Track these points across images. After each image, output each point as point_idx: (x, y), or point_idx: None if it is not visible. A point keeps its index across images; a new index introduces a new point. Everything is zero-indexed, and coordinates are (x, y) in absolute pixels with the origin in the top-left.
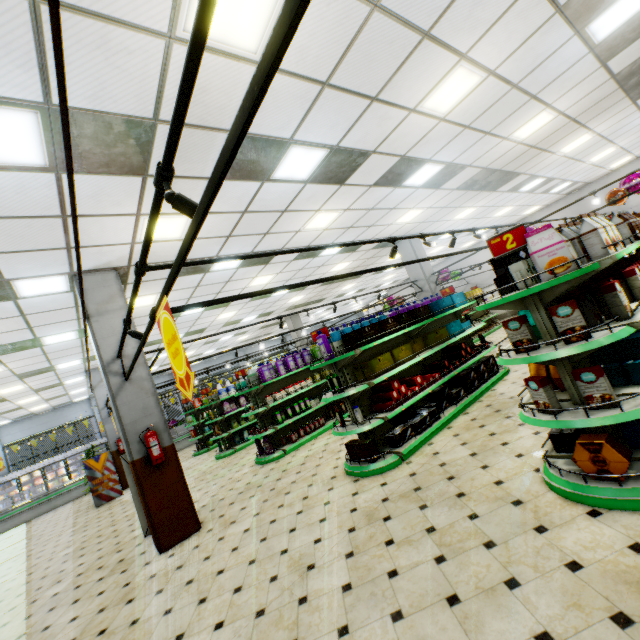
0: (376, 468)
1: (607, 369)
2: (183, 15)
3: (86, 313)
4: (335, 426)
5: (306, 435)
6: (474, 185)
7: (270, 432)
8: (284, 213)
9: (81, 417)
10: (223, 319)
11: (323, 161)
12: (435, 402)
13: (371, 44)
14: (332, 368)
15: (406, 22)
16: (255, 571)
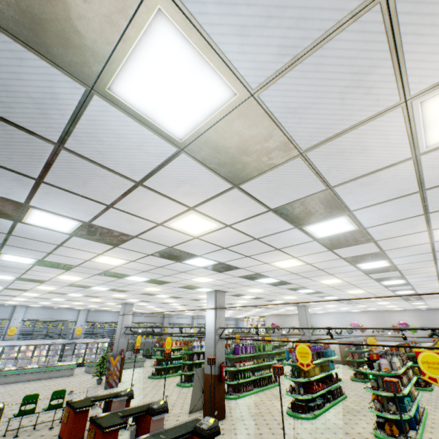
0: (306, 416)
1: (394, 404)
2: (321, 280)
3: (215, 306)
4: (290, 392)
5: (246, 391)
6: (342, 302)
7: (235, 382)
8: (284, 294)
9: (69, 319)
10: (202, 304)
11: (311, 291)
12: (322, 398)
13: (346, 286)
14: (293, 366)
15: (356, 286)
16: (278, 436)
